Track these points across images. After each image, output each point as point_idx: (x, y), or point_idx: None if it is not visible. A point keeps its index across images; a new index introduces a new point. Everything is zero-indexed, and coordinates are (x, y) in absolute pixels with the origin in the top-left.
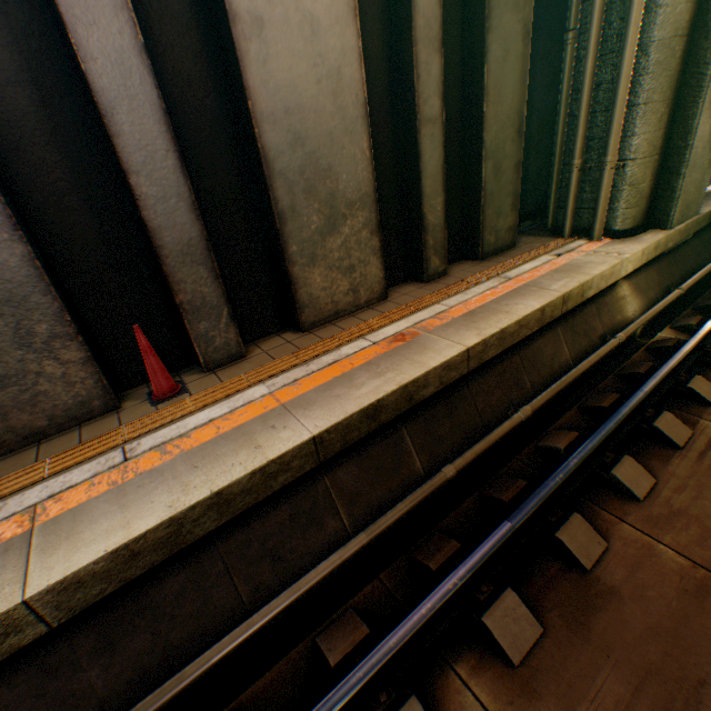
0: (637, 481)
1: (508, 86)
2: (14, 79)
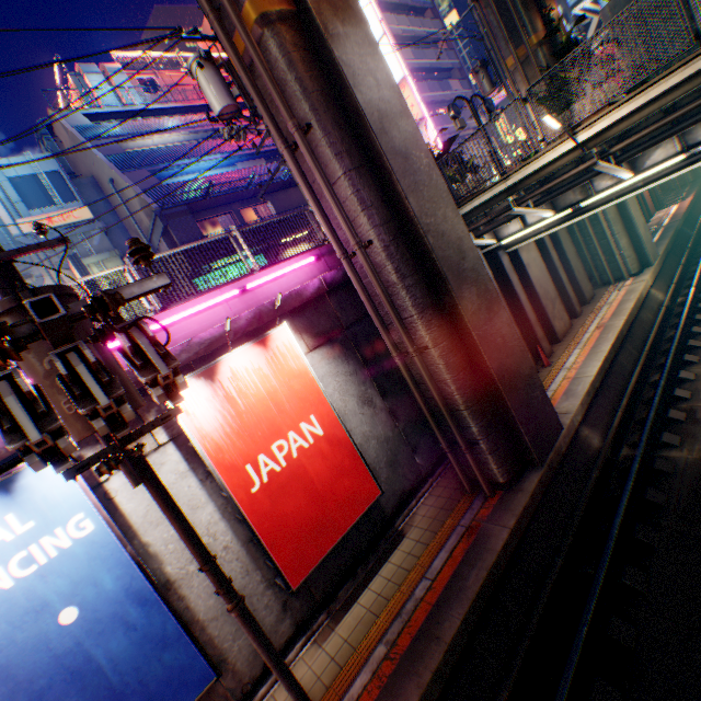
0: (699, 330)
1: (568, 247)
2: None
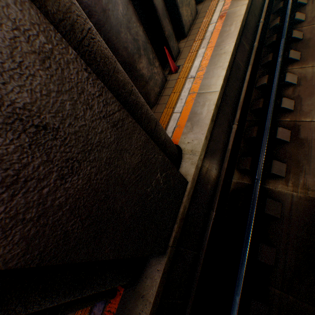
0: (301, 17)
1: None
2: None
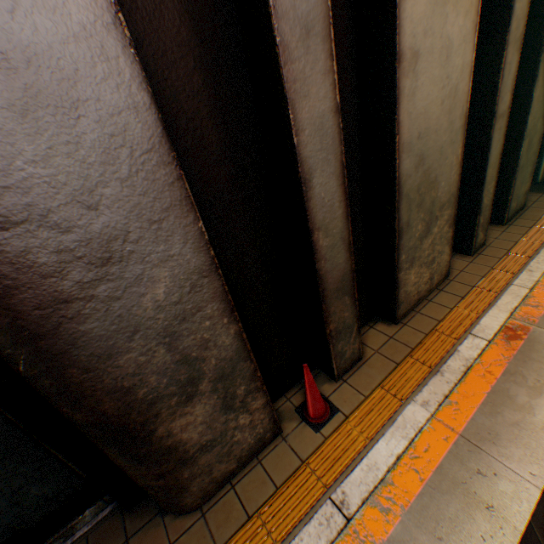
0: None
1: None
2: (218, 158)
